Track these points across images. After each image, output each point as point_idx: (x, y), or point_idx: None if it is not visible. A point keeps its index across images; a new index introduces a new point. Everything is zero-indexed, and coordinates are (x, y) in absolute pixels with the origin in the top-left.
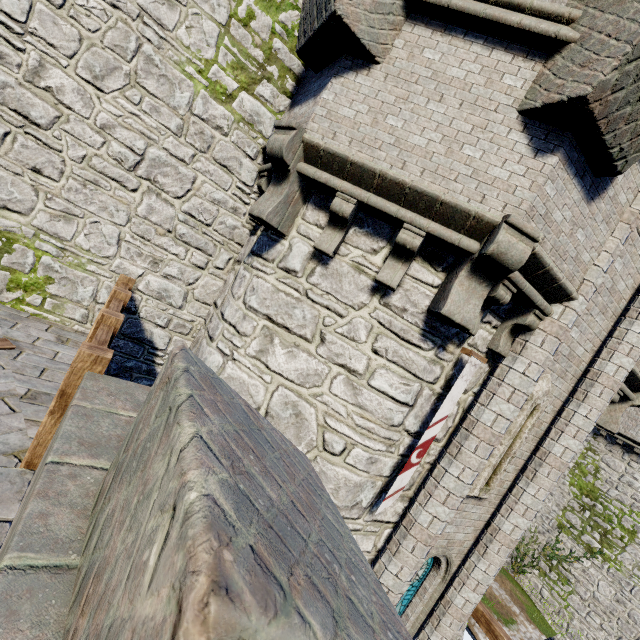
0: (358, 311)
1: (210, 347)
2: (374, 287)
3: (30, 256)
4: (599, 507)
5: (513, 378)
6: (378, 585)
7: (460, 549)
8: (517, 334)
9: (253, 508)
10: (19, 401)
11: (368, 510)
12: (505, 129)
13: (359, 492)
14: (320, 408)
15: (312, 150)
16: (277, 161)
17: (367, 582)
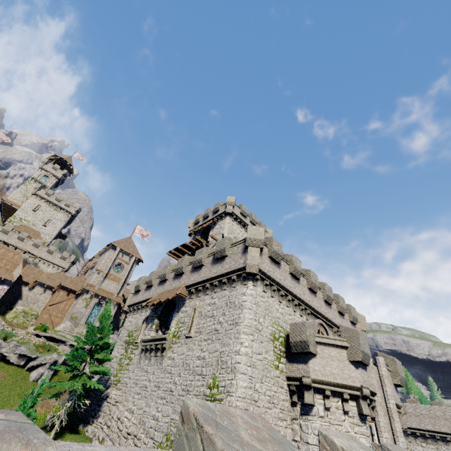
0: (344, 422)
1: None
2: (344, 412)
3: None
4: None
5: (381, 424)
6: None
7: None
8: (373, 409)
9: None
10: None
11: None
12: (348, 364)
13: None
14: None
15: (314, 380)
16: (308, 386)
17: None
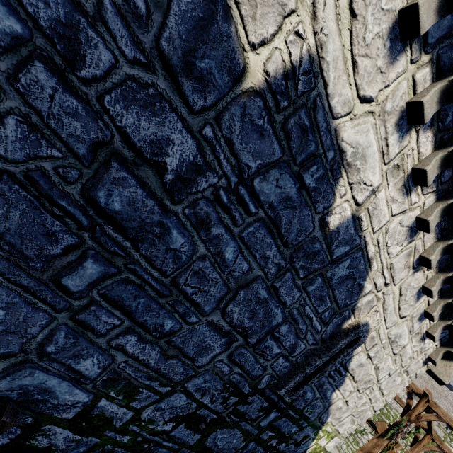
0: None
1: None
2: None
3: None
4: (385, 410)
5: None
6: None
7: None
8: None
9: None
10: None
11: None
12: None
13: None
14: None
15: None
16: None
17: None
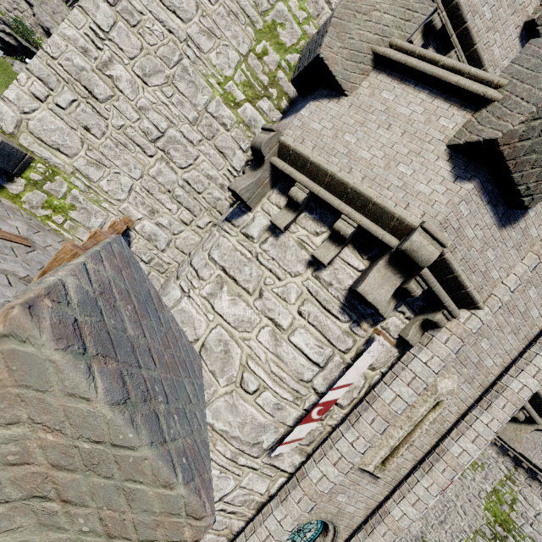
0: (294, 278)
1: (175, 284)
2: (310, 261)
3: (65, 187)
4: (511, 540)
5: (416, 365)
6: (204, 445)
7: (349, 522)
8: (427, 329)
9: (100, 316)
10: (18, 280)
11: (267, 453)
12: (434, 157)
13: (262, 432)
14: (245, 350)
15: (284, 149)
16: (257, 152)
17: (191, 432)
